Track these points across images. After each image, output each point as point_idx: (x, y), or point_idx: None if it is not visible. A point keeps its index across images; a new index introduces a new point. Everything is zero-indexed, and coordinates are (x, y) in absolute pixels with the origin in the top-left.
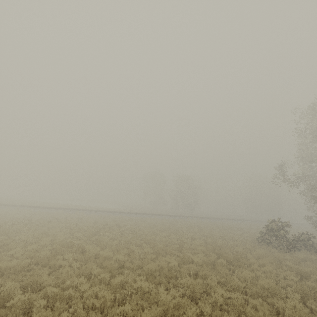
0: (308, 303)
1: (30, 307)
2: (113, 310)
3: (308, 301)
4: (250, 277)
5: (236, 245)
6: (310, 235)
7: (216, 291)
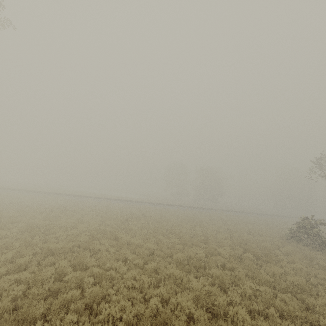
0: None
1: (81, 283)
2: (151, 291)
3: None
4: (279, 272)
5: (263, 241)
6: None
7: (245, 283)
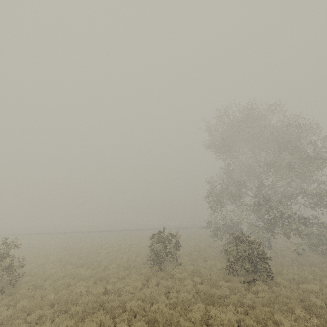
0: None
1: None
2: None
3: None
4: None
5: None
6: None
7: None
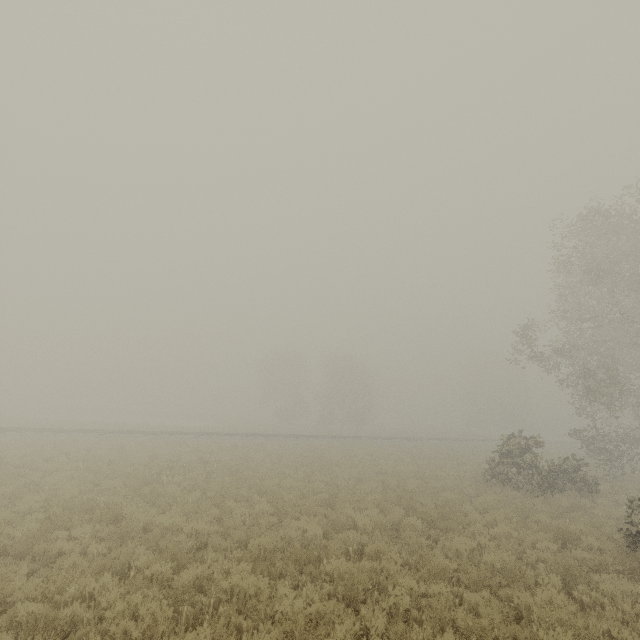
0: (576, 593)
1: None
2: None
3: (577, 588)
4: (467, 548)
5: (443, 489)
6: (580, 460)
7: (399, 584)
